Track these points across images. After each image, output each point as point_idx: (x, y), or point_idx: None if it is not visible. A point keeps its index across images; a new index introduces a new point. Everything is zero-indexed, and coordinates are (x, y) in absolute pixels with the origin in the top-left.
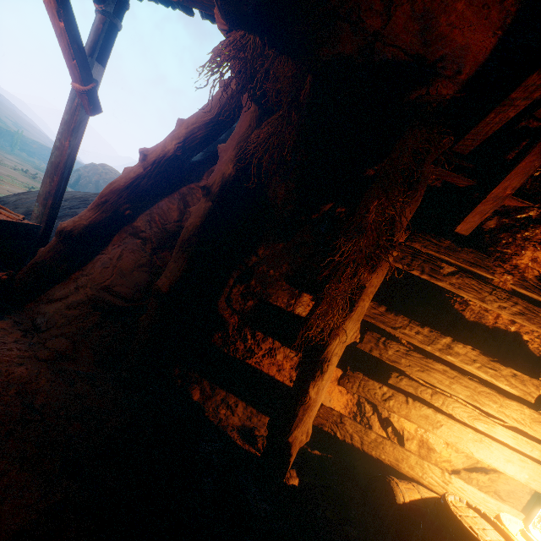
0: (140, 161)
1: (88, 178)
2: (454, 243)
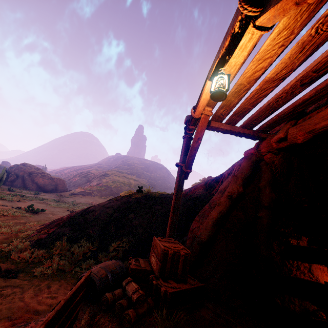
0: (229, 198)
1: (15, 175)
2: None
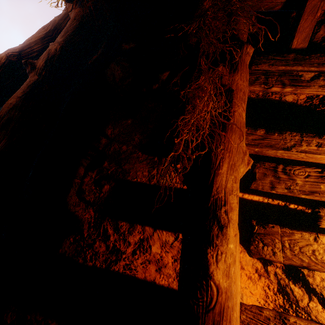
0: None
1: None
2: (298, 54)
